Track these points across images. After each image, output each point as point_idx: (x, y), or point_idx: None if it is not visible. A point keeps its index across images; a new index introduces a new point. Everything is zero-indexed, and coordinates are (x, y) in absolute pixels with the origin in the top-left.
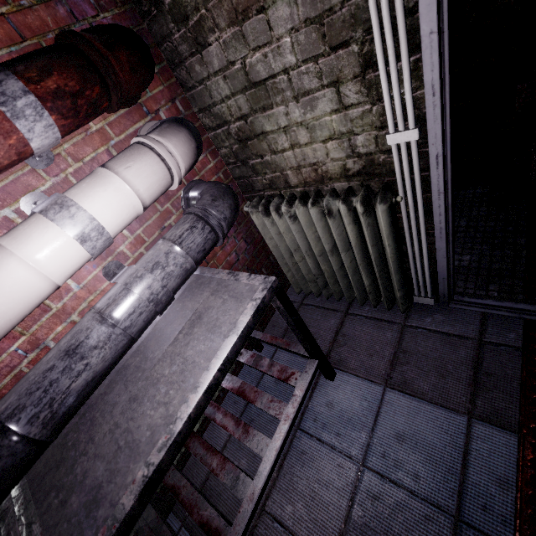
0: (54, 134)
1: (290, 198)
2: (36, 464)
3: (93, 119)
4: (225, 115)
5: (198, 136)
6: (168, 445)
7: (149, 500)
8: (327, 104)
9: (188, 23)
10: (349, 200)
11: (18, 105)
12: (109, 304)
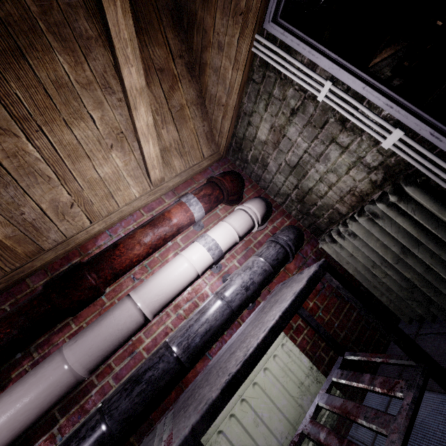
0: (202, 210)
1: (344, 222)
2: (179, 402)
3: (217, 204)
4: (287, 191)
5: (267, 200)
6: (242, 360)
7: (228, 401)
8: (335, 152)
9: (258, 161)
10: (384, 199)
11: (191, 201)
12: (221, 288)
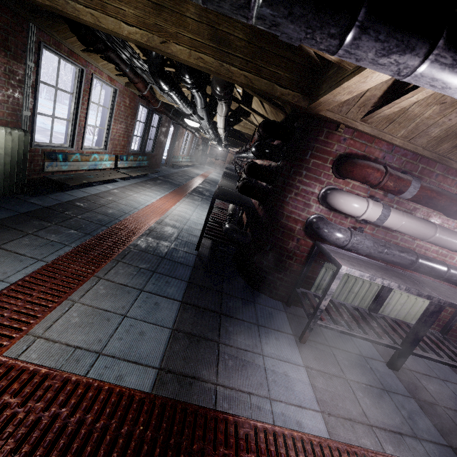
0: None
1: None
2: (411, 276)
3: None
4: None
5: None
6: None
7: None
8: None
9: None
10: None
11: None
12: None
